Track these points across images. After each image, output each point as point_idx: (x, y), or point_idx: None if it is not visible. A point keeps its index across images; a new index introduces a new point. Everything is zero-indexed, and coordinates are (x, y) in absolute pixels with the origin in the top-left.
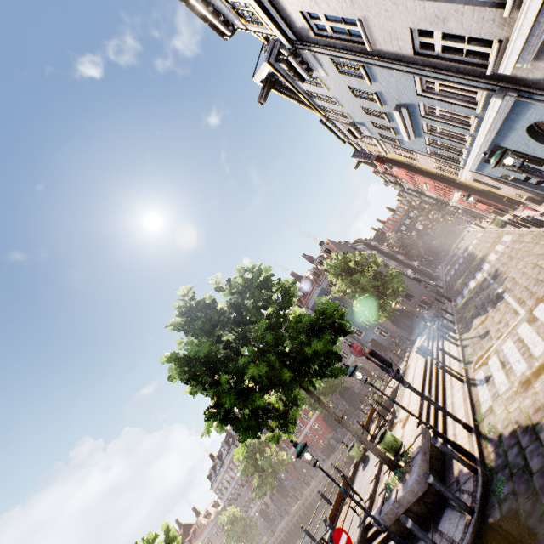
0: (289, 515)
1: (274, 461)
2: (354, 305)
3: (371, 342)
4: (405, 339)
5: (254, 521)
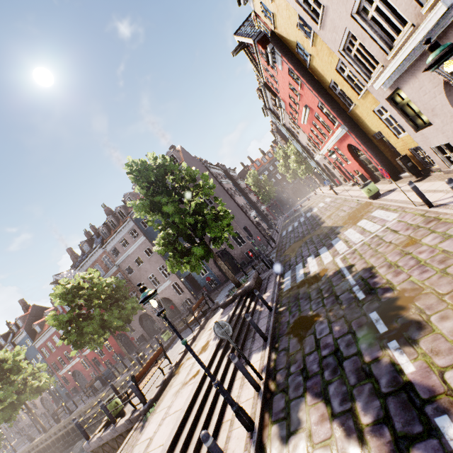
0: (27, 447)
1: (28, 386)
2: (157, 239)
3: (188, 276)
4: (221, 283)
5: (0, 433)
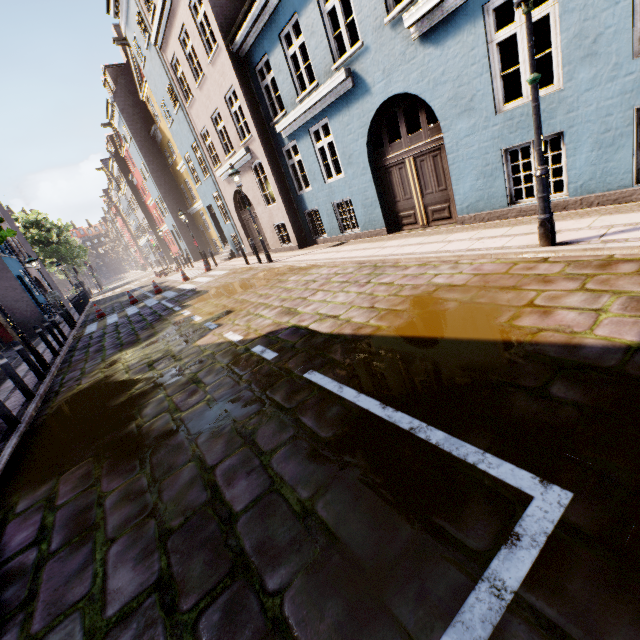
0: None
1: None
2: None
3: None
4: None
5: None
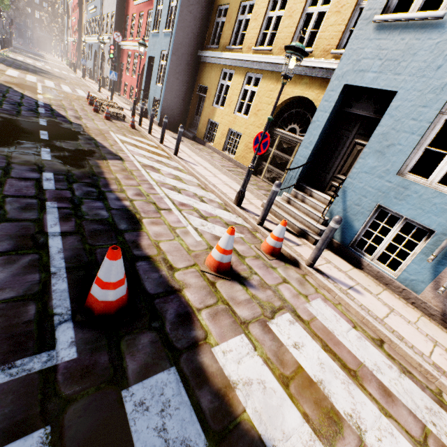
0: None
1: None
2: None
3: None
4: None
5: None
